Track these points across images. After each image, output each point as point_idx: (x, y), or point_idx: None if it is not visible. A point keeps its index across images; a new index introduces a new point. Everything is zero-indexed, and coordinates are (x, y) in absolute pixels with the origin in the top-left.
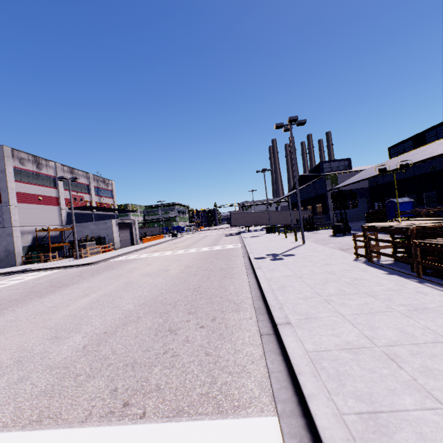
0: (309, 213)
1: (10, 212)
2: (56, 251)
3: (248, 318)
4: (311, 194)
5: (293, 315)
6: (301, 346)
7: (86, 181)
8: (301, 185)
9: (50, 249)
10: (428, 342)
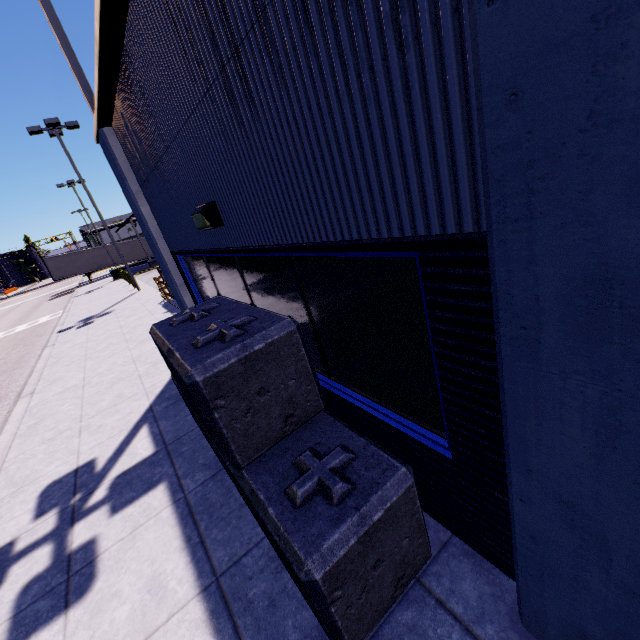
0: None
1: None
2: None
3: (6, 406)
4: None
5: (42, 385)
6: (26, 406)
7: None
8: None
9: None
10: (119, 365)
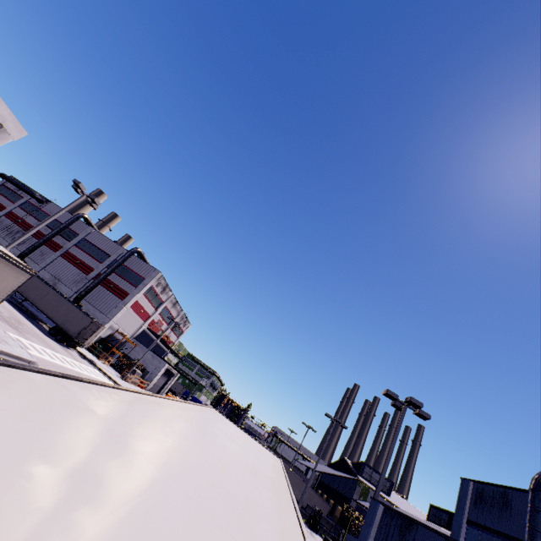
0: (327, 509)
1: (120, 310)
2: (114, 358)
3: None
4: (340, 487)
5: None
6: None
7: (176, 314)
8: (338, 469)
9: (110, 351)
10: None
